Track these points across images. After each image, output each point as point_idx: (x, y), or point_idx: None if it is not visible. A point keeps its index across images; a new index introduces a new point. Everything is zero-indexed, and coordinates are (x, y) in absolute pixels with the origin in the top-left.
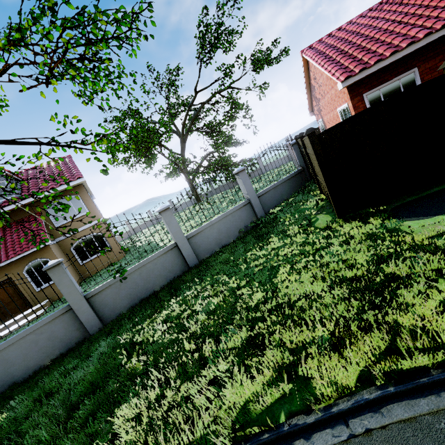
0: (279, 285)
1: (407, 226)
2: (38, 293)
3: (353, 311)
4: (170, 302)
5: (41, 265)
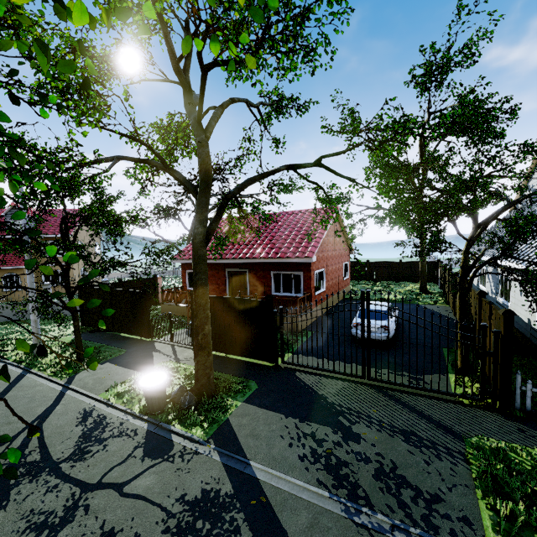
0: (22, 335)
1: (67, 337)
2: (4, 292)
3: (0, 345)
4: (8, 326)
5: (14, 277)
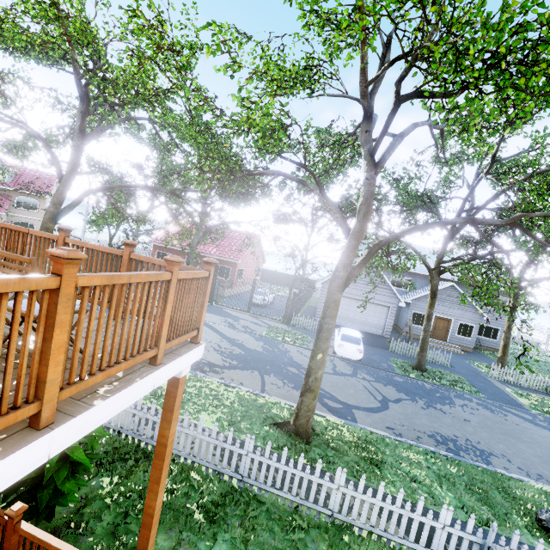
0: None
1: None
2: None
3: None
4: None
5: None
